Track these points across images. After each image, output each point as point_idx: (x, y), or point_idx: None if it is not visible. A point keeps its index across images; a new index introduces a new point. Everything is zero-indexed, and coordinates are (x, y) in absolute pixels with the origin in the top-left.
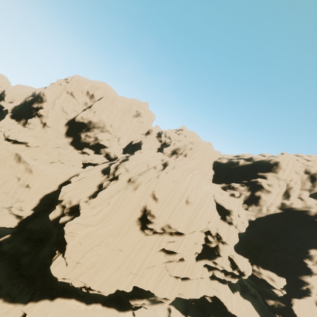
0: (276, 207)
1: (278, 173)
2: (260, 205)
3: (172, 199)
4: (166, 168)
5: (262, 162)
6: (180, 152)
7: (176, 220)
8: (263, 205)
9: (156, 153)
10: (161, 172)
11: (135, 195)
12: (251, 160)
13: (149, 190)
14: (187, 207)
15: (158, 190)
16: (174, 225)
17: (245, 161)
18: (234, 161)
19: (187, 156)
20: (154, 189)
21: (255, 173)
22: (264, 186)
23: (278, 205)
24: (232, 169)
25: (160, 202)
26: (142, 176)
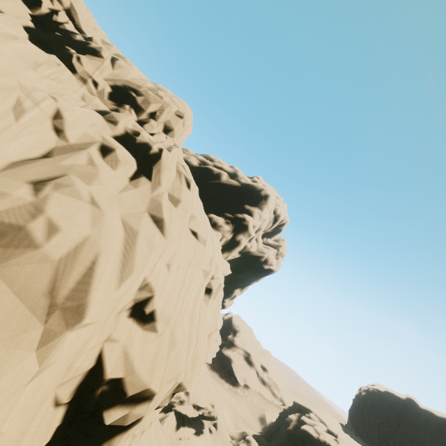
0: (238, 251)
1: (263, 210)
2: (232, 252)
3: (186, 298)
4: (159, 171)
5: (253, 189)
6: (149, 108)
7: (193, 365)
8: (234, 251)
9: (43, 52)
10: (149, 187)
11: (55, 361)
12: (236, 178)
13: (129, 292)
14: (207, 306)
15: (159, 282)
16: (190, 383)
17: (229, 177)
18: (214, 170)
19: (171, 135)
20: (145, 281)
21: (242, 204)
22: (250, 228)
23: (241, 249)
24: (209, 184)
25: (158, 327)
26: (64, 200)
